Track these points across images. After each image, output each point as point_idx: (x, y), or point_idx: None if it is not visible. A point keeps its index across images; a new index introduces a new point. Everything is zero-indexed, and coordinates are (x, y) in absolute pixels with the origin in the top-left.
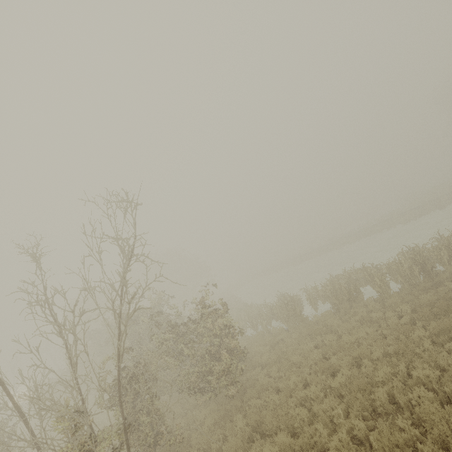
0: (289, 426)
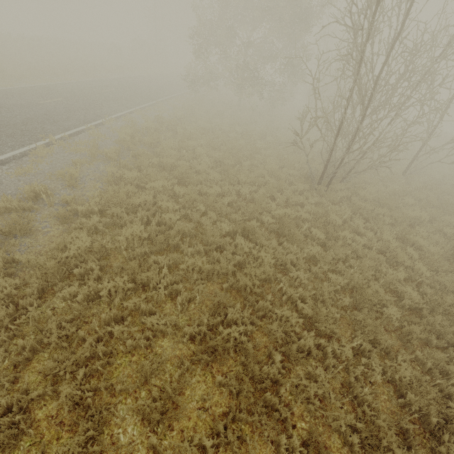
0: None
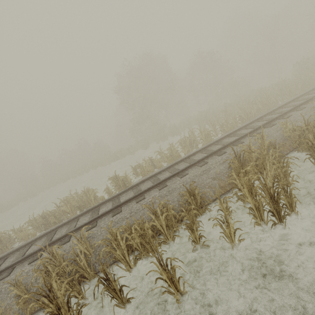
0: None
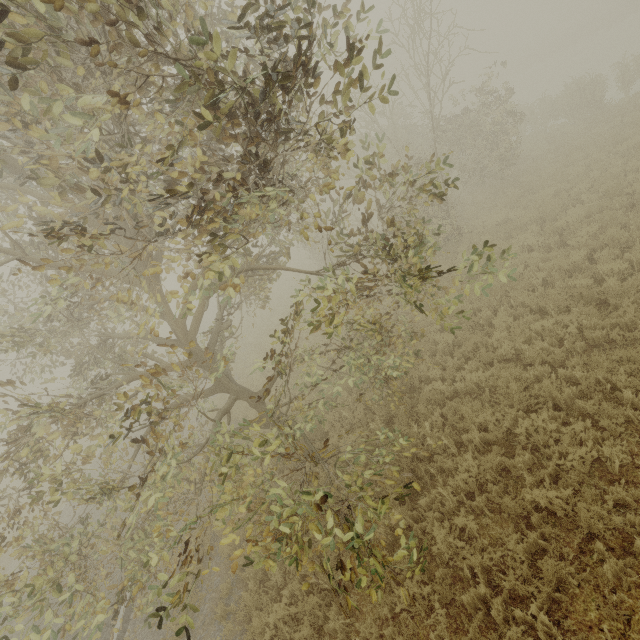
0: (563, 182)
